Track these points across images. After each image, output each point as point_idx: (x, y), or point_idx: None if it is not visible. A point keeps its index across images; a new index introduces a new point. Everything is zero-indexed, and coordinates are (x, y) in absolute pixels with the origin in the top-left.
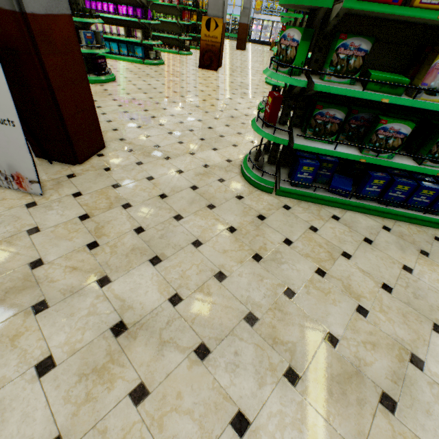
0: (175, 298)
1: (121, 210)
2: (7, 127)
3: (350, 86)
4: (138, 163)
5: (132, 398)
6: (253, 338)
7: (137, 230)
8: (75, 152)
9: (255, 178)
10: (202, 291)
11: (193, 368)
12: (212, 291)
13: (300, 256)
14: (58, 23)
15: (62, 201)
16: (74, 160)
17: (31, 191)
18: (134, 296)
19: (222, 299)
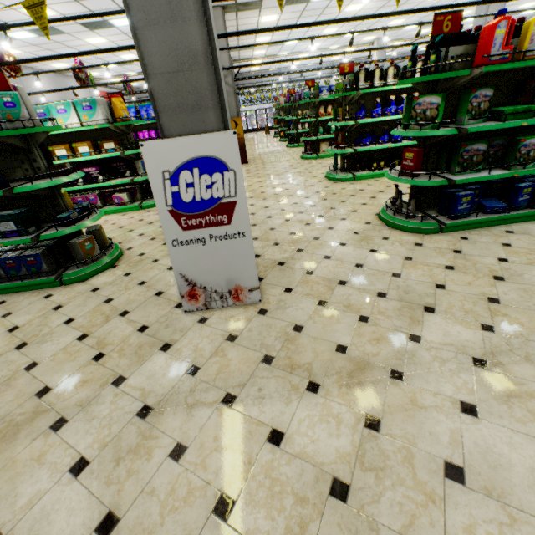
0: (485, 327)
1: (343, 287)
2: (236, 241)
3: (488, 123)
4: (299, 250)
5: None
6: None
7: (379, 295)
8: None
9: (415, 225)
10: (497, 315)
11: None
12: (503, 312)
13: (526, 266)
14: None
15: (283, 299)
16: None
17: (248, 301)
18: (454, 338)
19: (519, 314)
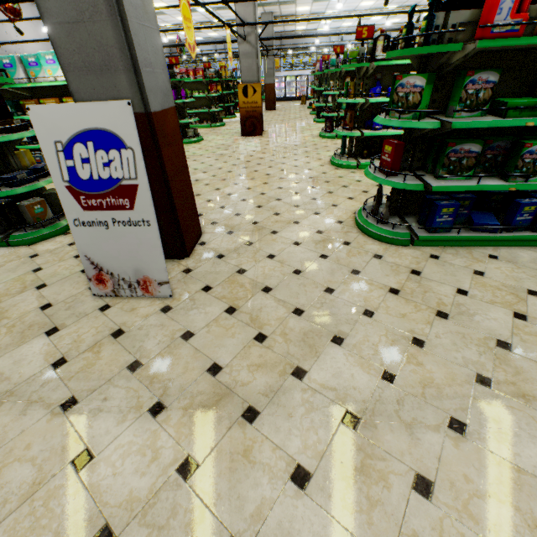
0: (386, 375)
1: (264, 295)
2: (141, 228)
3: (485, 118)
4: (248, 244)
5: (419, 493)
6: (500, 400)
7: (295, 312)
8: (184, 244)
9: (384, 233)
10: (410, 362)
11: (461, 446)
12: (420, 359)
13: (486, 304)
14: (168, 117)
15: (195, 298)
16: (183, 254)
17: (158, 295)
18: (342, 382)
19: (437, 366)
